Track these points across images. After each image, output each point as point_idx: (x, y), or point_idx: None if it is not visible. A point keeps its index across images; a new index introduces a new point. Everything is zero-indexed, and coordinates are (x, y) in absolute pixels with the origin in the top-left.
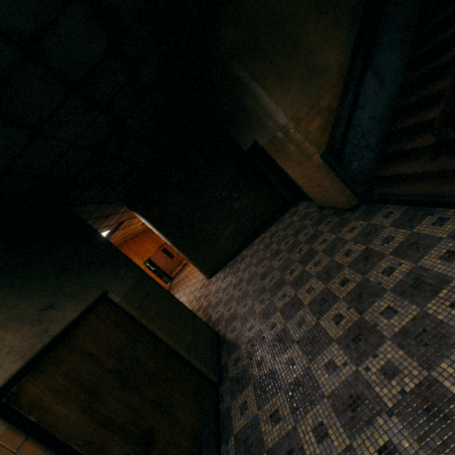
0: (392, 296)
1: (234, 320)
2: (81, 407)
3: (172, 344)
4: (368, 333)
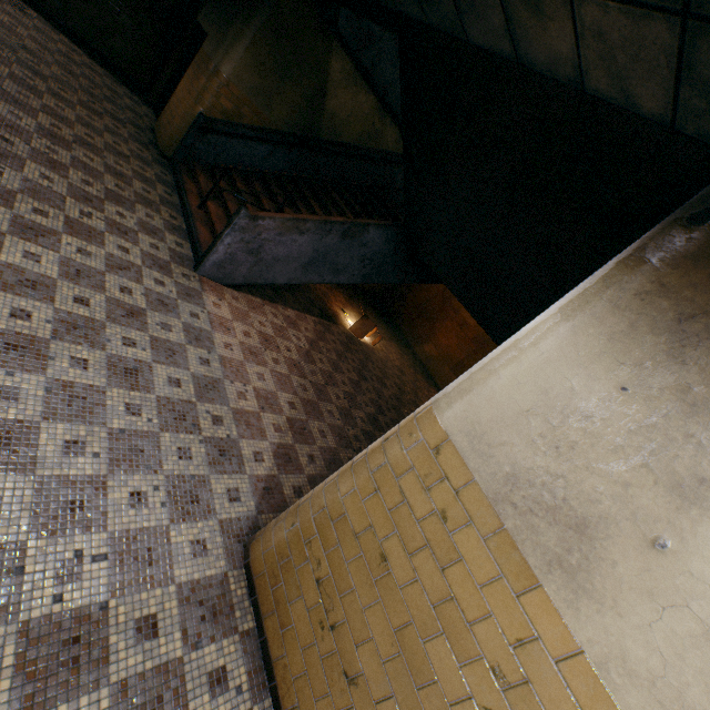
0: (103, 162)
1: None
2: None
3: None
4: (66, 145)
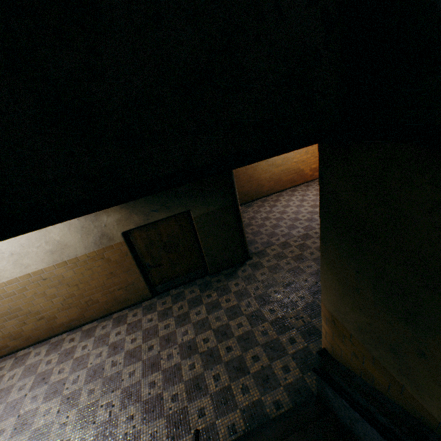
0: (199, 371)
1: (253, 268)
2: (145, 245)
3: (202, 248)
4: (189, 353)
